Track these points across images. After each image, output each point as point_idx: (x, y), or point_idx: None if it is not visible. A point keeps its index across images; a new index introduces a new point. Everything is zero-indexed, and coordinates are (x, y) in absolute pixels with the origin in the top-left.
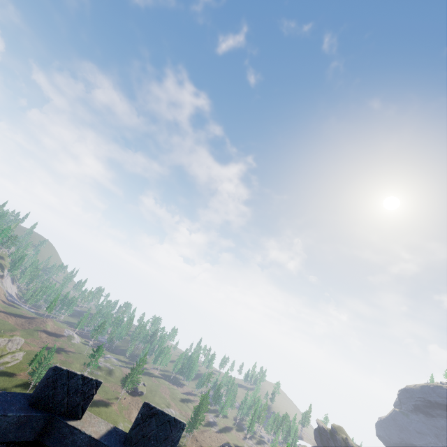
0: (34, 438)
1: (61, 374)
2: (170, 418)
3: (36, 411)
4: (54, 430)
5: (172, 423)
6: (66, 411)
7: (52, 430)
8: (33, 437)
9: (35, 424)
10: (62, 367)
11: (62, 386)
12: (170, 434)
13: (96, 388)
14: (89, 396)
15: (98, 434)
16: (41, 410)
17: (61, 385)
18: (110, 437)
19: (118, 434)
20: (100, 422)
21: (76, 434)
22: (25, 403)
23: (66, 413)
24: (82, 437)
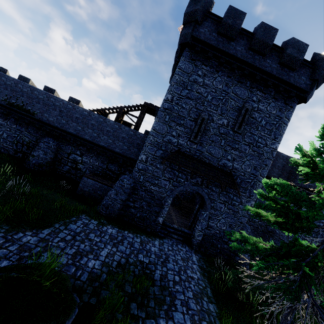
0: None
1: None
2: (26, 78)
3: None
4: None
5: (27, 79)
6: None
7: None
8: None
9: None
10: None
11: None
12: (27, 81)
13: (6, 71)
14: (5, 72)
15: None
16: None
17: None
18: None
19: None
20: None
21: None
22: None
23: None
24: None
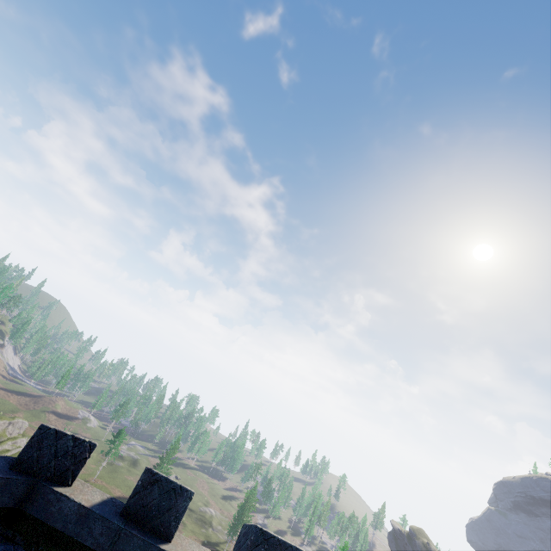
0: (14, 505)
1: (47, 434)
2: (175, 486)
3: (17, 474)
4: (38, 497)
5: (178, 491)
6: (53, 476)
7: (36, 497)
8: (12, 504)
9: (15, 489)
10: (49, 426)
11: (49, 447)
12: (175, 503)
13: (90, 451)
14: (80, 460)
15: (89, 502)
16: (23, 474)
17: (48, 446)
18: (104, 507)
19: (115, 504)
20: (95, 491)
21: (63, 502)
22: (5, 465)
23: (53, 479)
24: (70, 505)
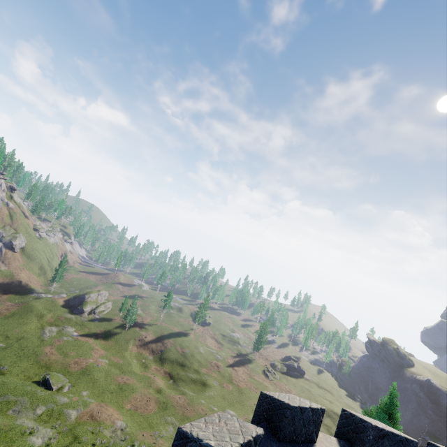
0: None
1: (295, 411)
2: (401, 438)
3: (288, 446)
4: None
5: (404, 442)
6: (305, 439)
7: None
8: None
9: None
10: (294, 405)
11: (298, 421)
12: None
13: (322, 415)
14: (318, 423)
15: None
16: (289, 443)
17: (297, 420)
18: None
19: None
20: (326, 438)
21: None
22: (274, 439)
23: (305, 441)
24: None
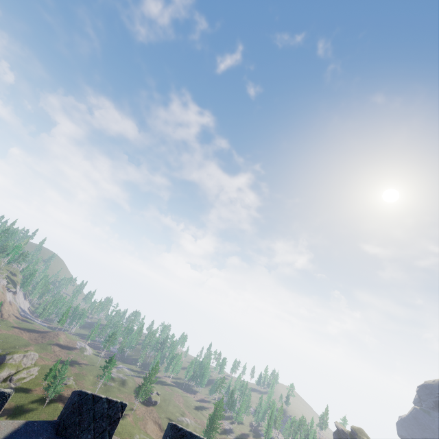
0: None
1: (86, 399)
2: None
3: None
4: None
5: None
6: (93, 437)
7: None
8: None
9: None
10: (87, 391)
11: (88, 411)
12: None
13: (122, 411)
14: (115, 420)
15: None
16: (68, 438)
17: (87, 410)
18: None
19: None
20: None
21: None
22: (52, 432)
23: None
24: None
